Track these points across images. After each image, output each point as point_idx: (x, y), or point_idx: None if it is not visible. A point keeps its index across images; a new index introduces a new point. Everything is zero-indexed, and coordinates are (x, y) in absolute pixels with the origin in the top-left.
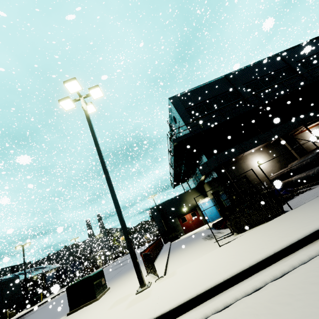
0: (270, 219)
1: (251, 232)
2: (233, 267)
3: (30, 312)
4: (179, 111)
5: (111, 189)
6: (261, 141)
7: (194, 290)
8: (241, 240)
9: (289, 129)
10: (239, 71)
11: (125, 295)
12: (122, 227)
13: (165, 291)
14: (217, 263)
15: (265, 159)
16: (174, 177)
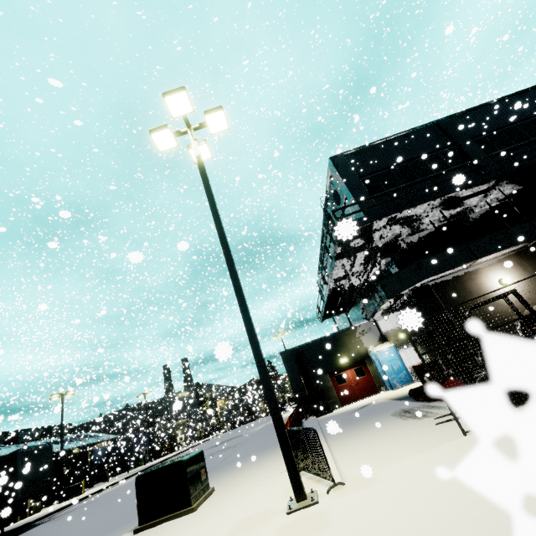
0: None
1: None
2: None
3: (63, 510)
4: (349, 180)
5: (239, 291)
6: (511, 240)
7: None
8: None
9: None
10: (465, 115)
11: (259, 511)
12: (260, 368)
13: (376, 521)
14: None
15: (516, 276)
16: (327, 301)
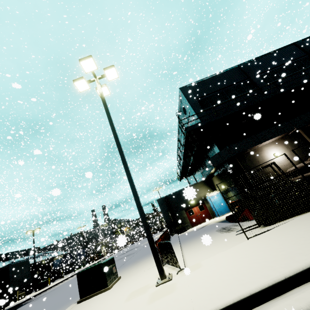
0: (303, 211)
1: (289, 223)
2: (294, 262)
3: (38, 295)
4: (190, 101)
5: (127, 171)
6: (279, 132)
7: (244, 288)
8: (280, 232)
9: (309, 120)
10: (254, 61)
11: (142, 286)
12: (140, 212)
13: (197, 286)
14: (259, 256)
15: (282, 151)
16: (182, 169)
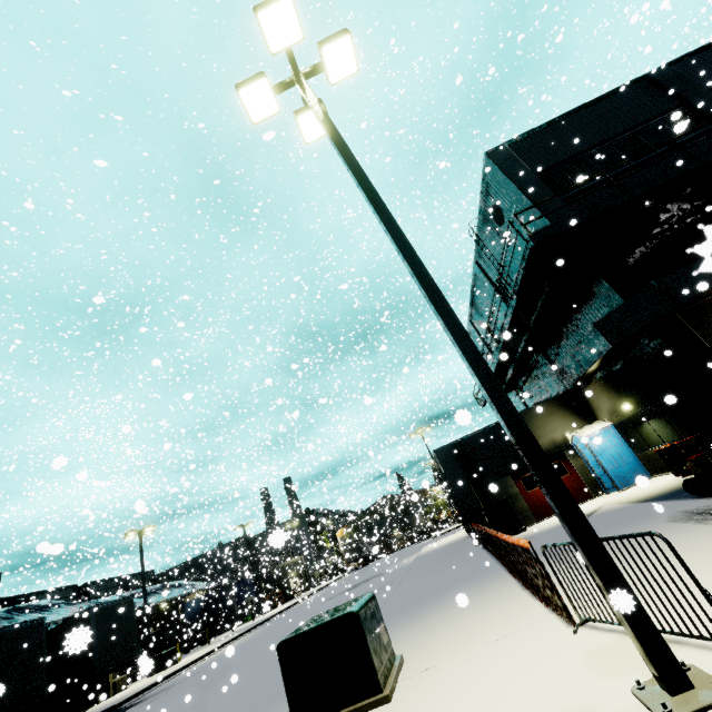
0: None
1: None
2: None
3: (156, 687)
4: (520, 180)
5: (437, 298)
6: None
7: None
8: None
9: None
10: (693, 58)
11: (562, 711)
12: (513, 425)
13: None
14: None
15: None
16: (495, 371)
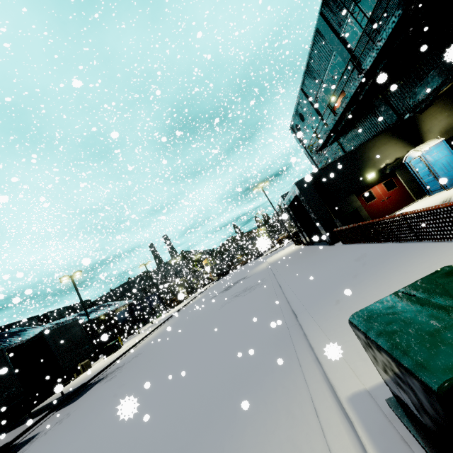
0: None
1: None
2: None
3: (112, 366)
4: None
5: None
6: None
7: None
8: None
9: None
10: None
11: None
12: None
13: None
14: None
15: None
16: (342, 112)
